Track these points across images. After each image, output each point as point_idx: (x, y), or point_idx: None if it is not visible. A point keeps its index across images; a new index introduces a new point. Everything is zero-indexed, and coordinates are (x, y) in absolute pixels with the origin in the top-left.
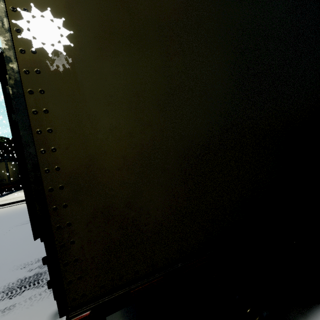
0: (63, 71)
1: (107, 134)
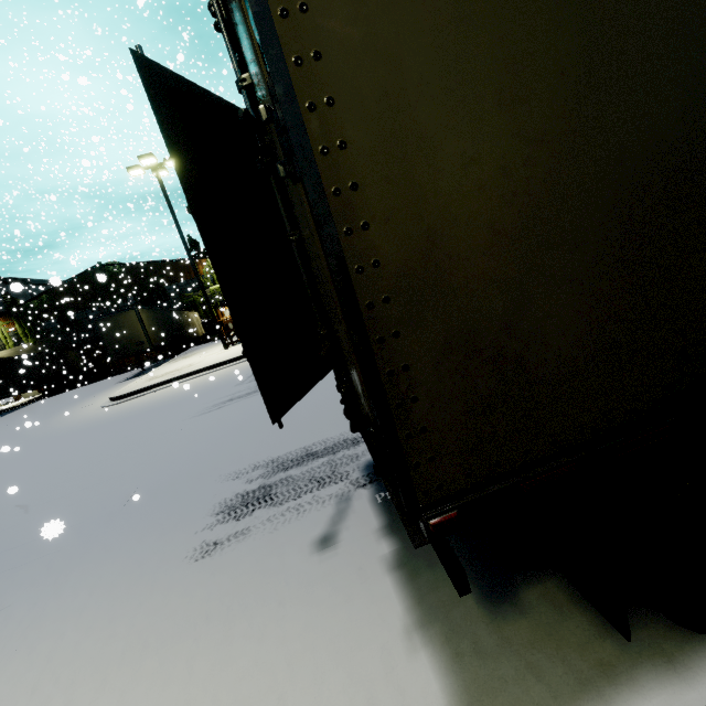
0: (362, 43)
1: (457, 179)
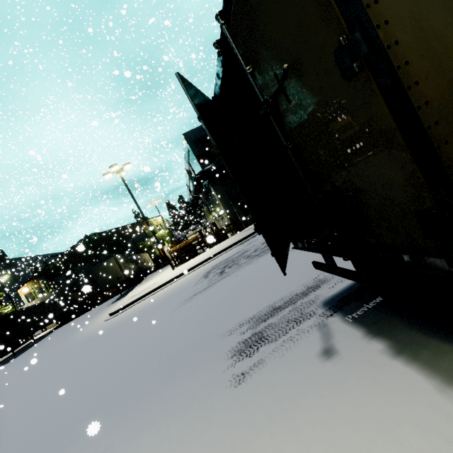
0: None
1: None
